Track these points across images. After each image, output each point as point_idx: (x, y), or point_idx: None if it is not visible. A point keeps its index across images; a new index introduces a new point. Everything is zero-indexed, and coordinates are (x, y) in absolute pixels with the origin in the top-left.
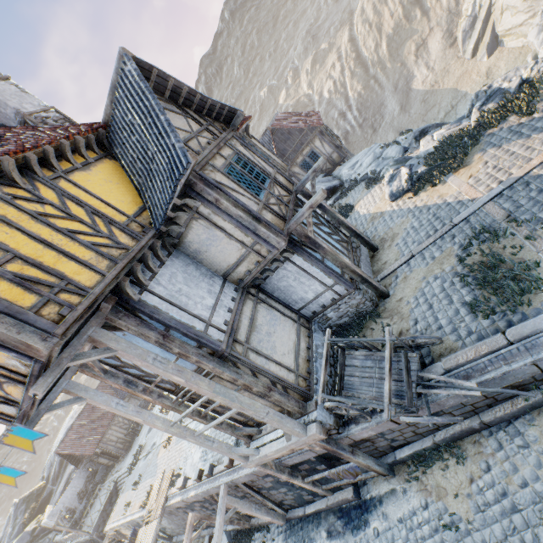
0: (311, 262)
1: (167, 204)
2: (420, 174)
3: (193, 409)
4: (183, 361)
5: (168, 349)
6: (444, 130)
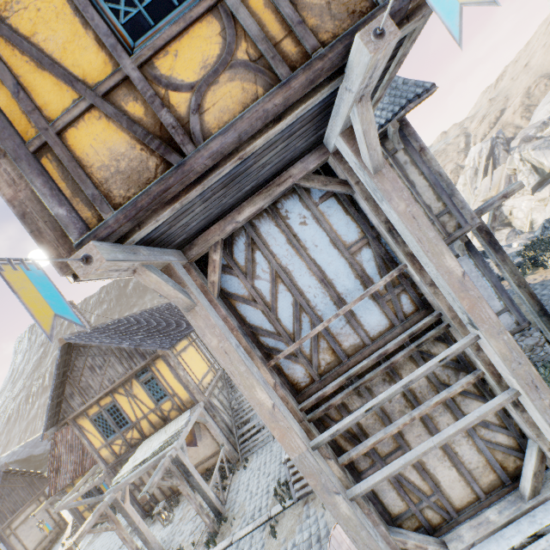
0: (483, 270)
1: (378, 127)
2: (516, 264)
3: (406, 384)
4: (370, 305)
5: (399, 240)
6: (522, 241)
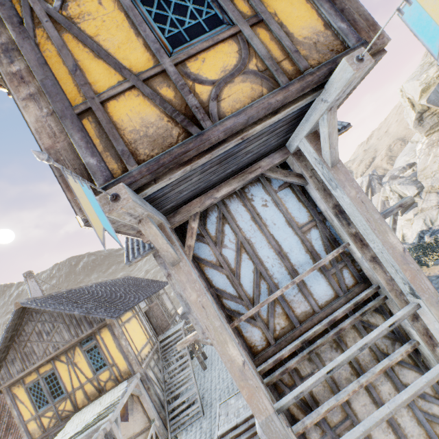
0: None
1: None
2: None
3: (362, 347)
4: (318, 276)
5: (343, 223)
6: (405, 245)
